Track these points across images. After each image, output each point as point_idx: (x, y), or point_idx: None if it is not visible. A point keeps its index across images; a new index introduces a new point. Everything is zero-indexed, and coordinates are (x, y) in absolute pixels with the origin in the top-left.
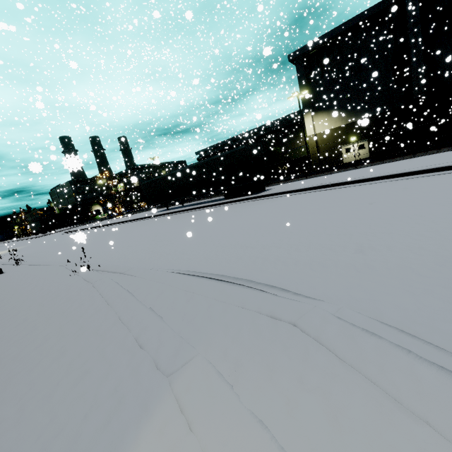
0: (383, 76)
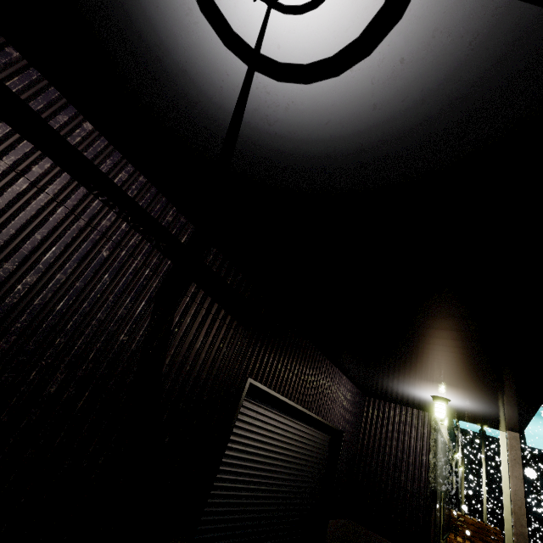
0: (465, 467)
